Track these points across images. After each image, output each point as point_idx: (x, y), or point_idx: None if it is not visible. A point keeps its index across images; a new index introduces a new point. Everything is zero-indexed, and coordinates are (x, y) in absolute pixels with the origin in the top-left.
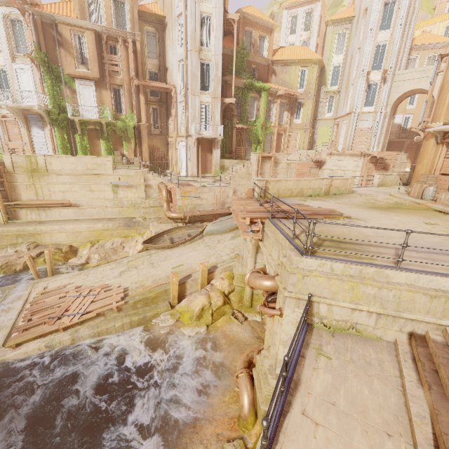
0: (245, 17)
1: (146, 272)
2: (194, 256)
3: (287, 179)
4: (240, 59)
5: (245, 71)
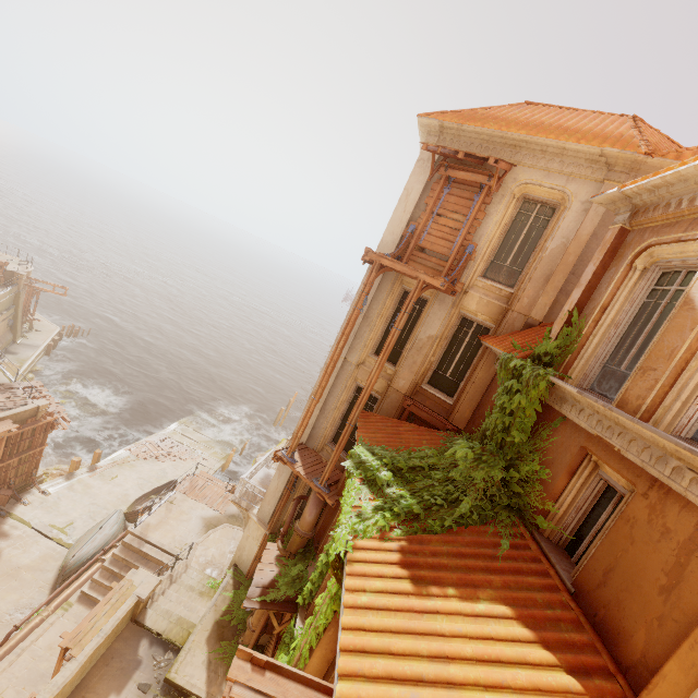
0: (657, 202)
1: (141, 473)
2: (107, 492)
3: (2, 412)
4: (509, 399)
5: (524, 464)
